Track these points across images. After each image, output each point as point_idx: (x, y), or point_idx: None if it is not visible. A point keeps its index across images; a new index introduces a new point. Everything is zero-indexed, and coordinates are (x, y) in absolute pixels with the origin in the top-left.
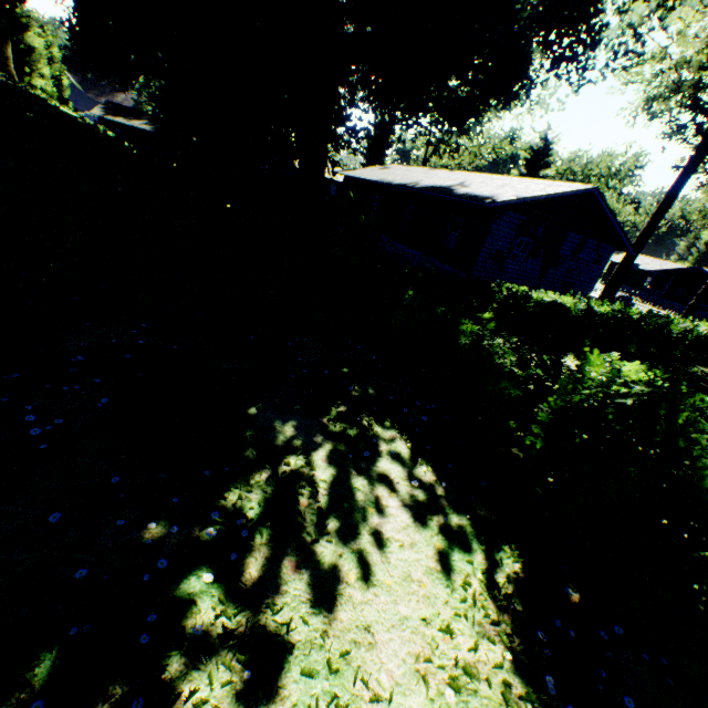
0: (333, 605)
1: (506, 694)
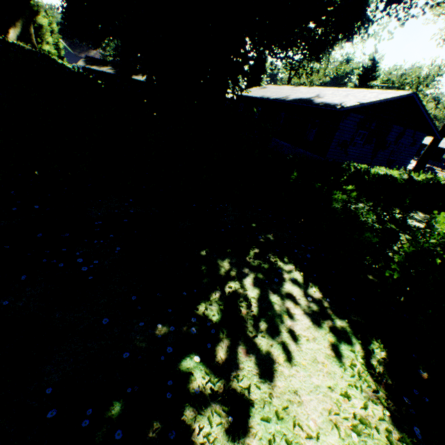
0: (272, 377)
1: (389, 437)
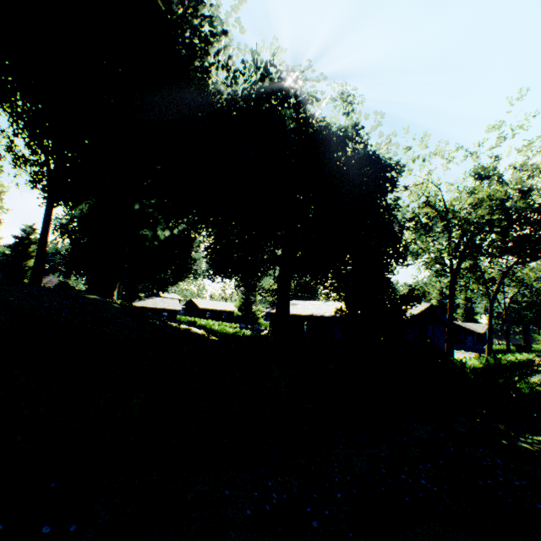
0: None
1: None
